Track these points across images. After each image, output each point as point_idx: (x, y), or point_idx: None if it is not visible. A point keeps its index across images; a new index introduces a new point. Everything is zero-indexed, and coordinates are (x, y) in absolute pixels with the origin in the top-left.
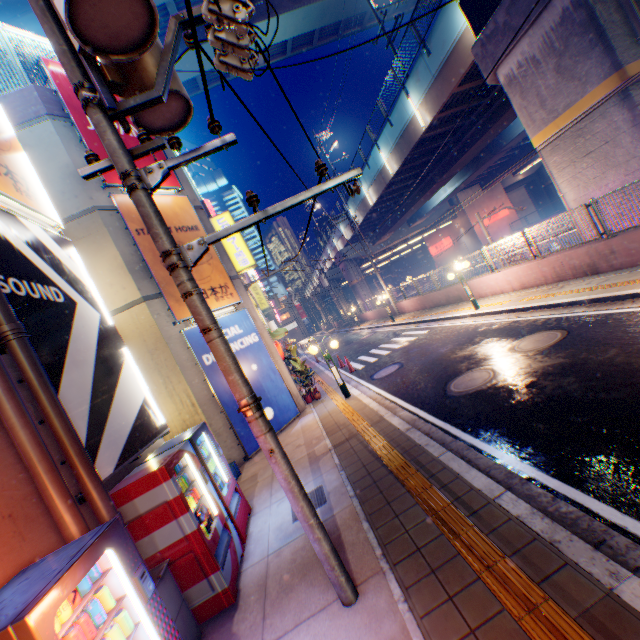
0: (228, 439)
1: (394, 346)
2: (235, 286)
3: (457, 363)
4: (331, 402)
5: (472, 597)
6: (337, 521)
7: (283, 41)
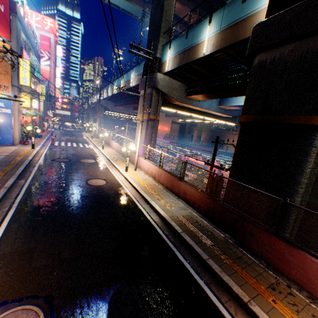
0: None
1: (75, 145)
2: (14, 89)
3: (70, 156)
4: (27, 147)
5: None
6: None
7: (117, 5)
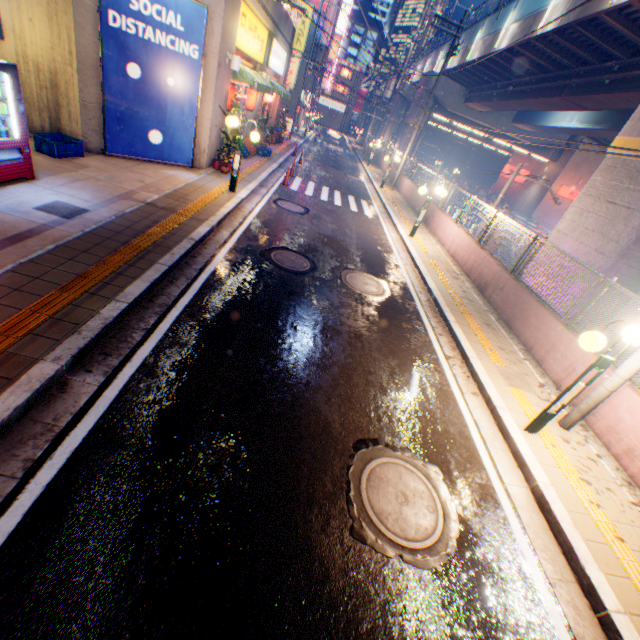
0: (95, 121)
1: (337, 201)
2: None
3: (316, 247)
4: (220, 183)
5: (1, 311)
6: (48, 232)
7: None
